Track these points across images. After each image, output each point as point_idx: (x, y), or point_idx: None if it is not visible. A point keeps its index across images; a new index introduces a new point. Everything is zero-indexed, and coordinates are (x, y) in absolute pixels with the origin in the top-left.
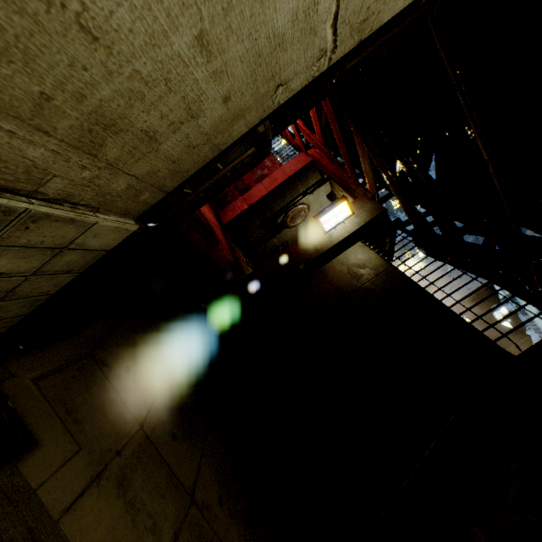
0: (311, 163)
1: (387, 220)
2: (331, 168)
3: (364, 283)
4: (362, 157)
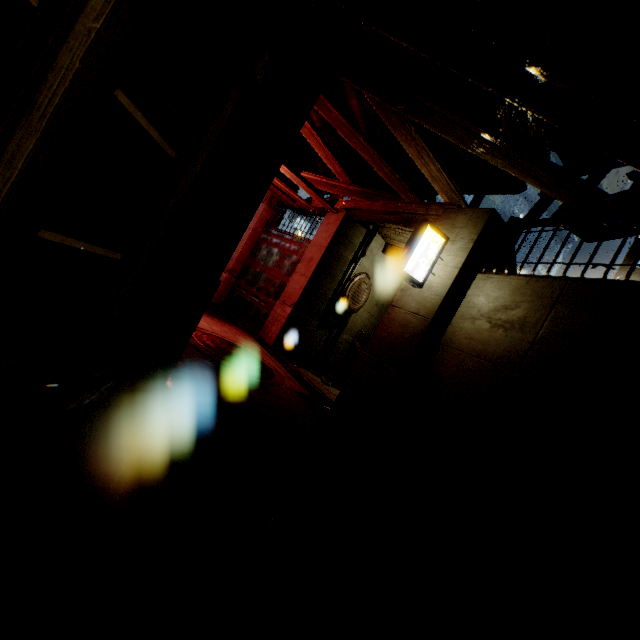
0: (345, 218)
1: (502, 225)
2: (377, 207)
3: (538, 329)
4: (419, 157)
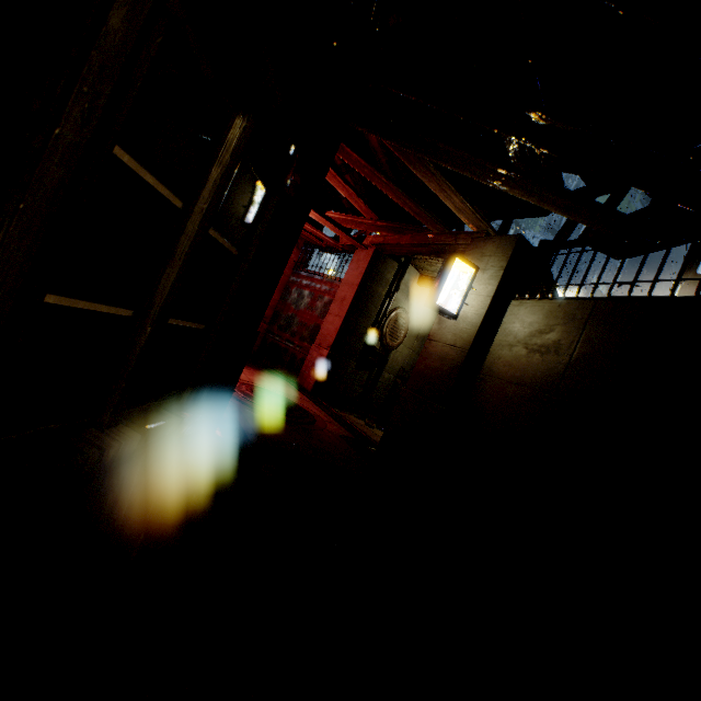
0: (375, 253)
1: (531, 249)
2: (406, 241)
3: (572, 350)
4: (441, 191)
